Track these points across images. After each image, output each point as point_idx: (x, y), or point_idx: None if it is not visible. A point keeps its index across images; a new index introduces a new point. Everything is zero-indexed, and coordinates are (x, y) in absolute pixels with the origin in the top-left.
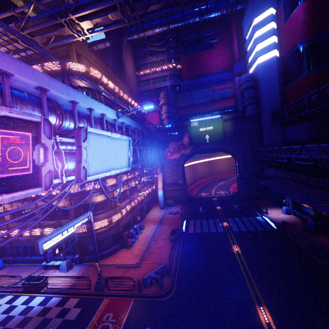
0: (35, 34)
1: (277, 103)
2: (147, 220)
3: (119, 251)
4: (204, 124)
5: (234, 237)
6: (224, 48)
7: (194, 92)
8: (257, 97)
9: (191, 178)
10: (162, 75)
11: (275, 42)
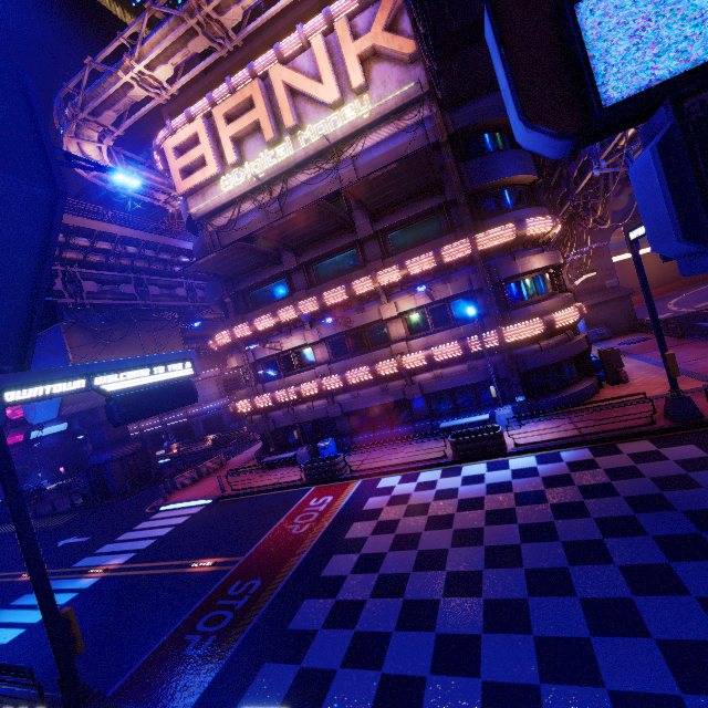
0: None
1: None
2: None
3: (600, 390)
4: None
5: None
6: None
7: None
8: None
9: None
10: None
11: None
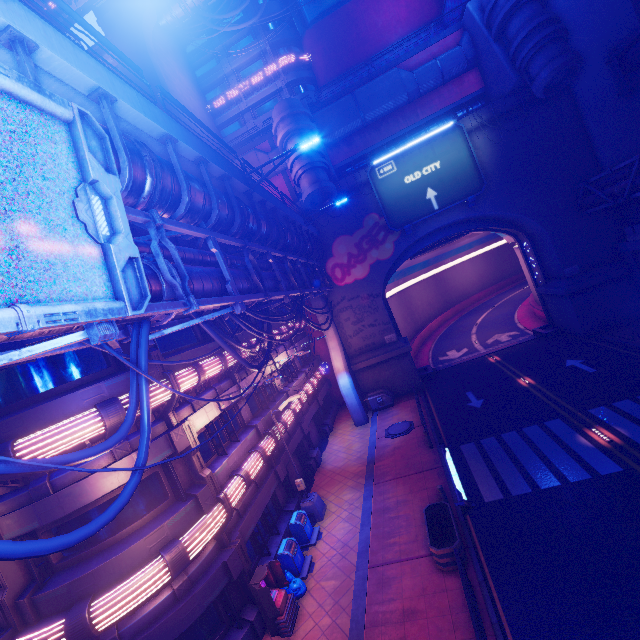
0: None
1: (623, 20)
2: (328, 475)
3: None
4: (414, 162)
5: None
6: None
7: (360, 89)
8: (555, 22)
9: (407, 324)
10: (269, 91)
11: None
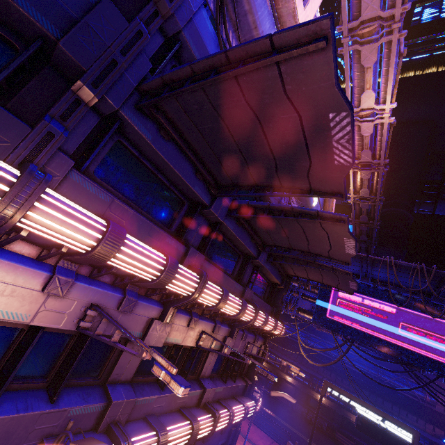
0: (367, 166)
1: None
2: None
3: None
4: None
5: None
6: None
7: None
8: None
9: None
10: None
11: None
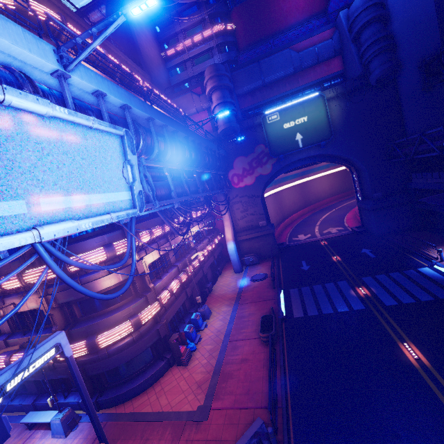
0: None
1: (432, 42)
2: (215, 298)
3: (166, 373)
4: (291, 115)
5: (395, 322)
6: None
7: (263, 60)
8: (390, 37)
9: (277, 214)
10: (204, 48)
11: None
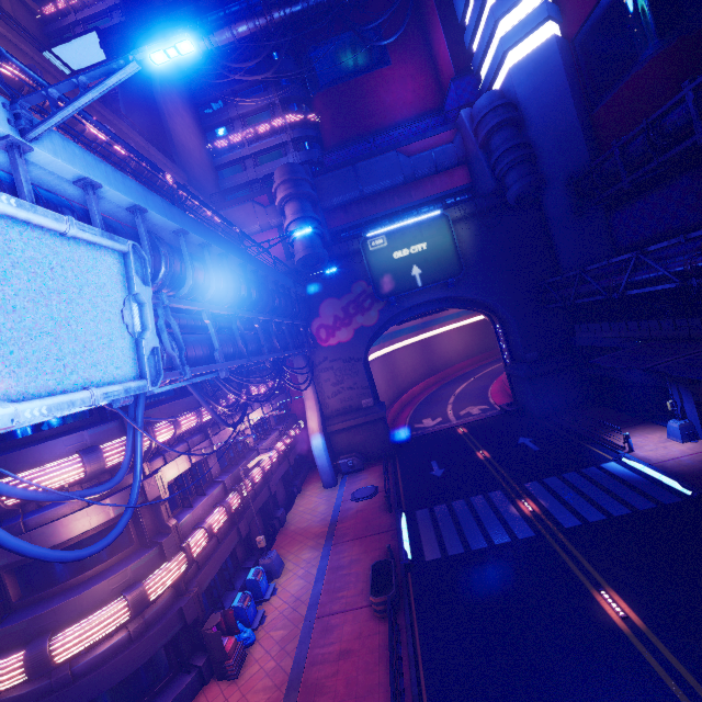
0: None
1: (579, 155)
2: (290, 536)
3: (194, 699)
4: (404, 240)
5: (582, 554)
6: (414, 60)
7: (361, 164)
8: (527, 146)
9: (388, 387)
10: (273, 143)
11: (546, 1)
